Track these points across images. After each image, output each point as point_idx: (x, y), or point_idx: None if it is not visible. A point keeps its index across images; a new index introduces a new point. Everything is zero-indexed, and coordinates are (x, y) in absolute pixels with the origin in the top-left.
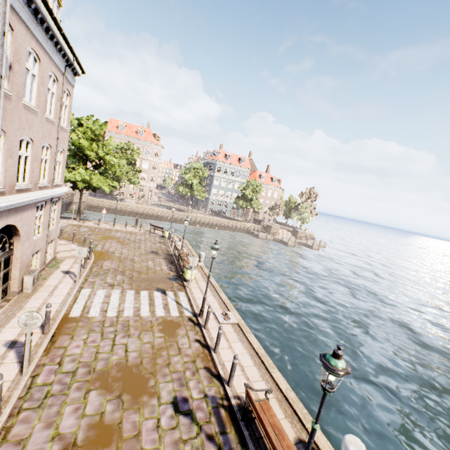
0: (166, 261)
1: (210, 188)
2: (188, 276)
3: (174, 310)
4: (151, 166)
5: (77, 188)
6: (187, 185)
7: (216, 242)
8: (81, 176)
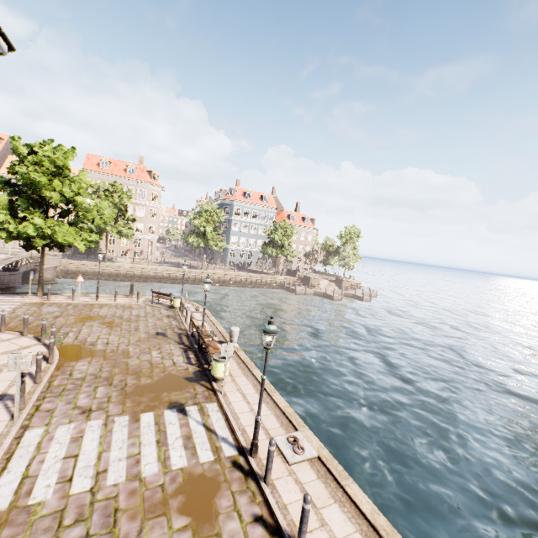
0: (180, 348)
1: (228, 235)
2: (218, 373)
3: (204, 447)
4: (149, 213)
5: (34, 248)
6: (198, 234)
7: (271, 321)
8: (37, 228)
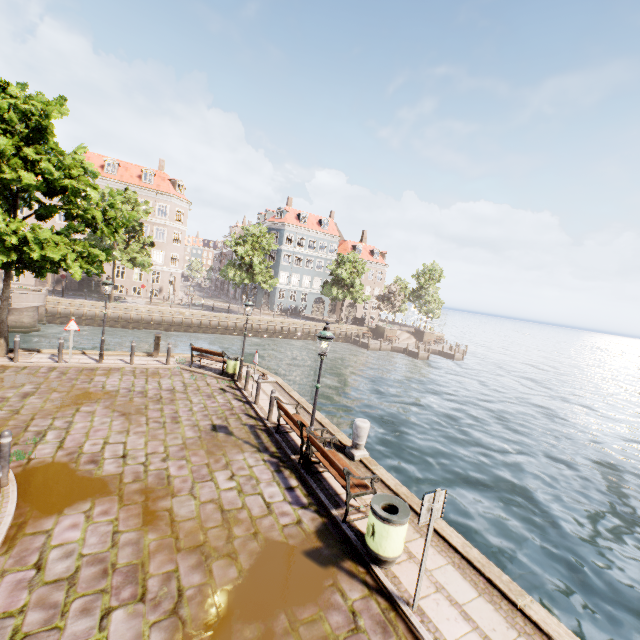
0: (264, 462)
1: (276, 270)
2: (389, 548)
3: None
4: (171, 237)
5: None
6: (241, 267)
7: None
8: None
